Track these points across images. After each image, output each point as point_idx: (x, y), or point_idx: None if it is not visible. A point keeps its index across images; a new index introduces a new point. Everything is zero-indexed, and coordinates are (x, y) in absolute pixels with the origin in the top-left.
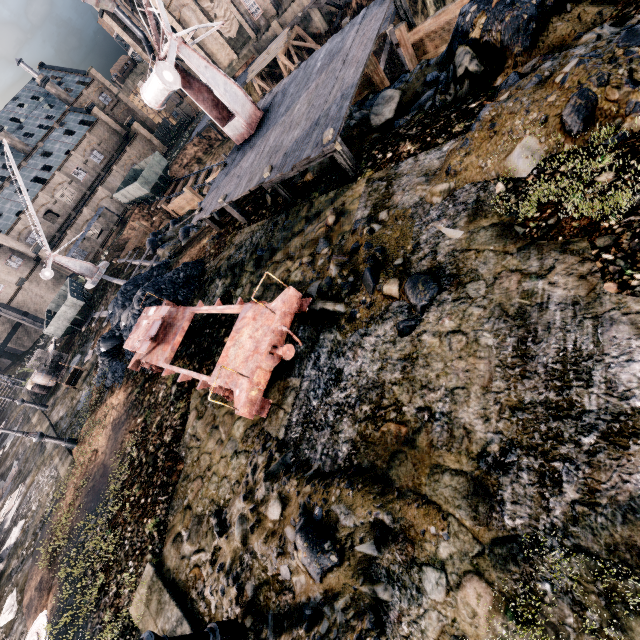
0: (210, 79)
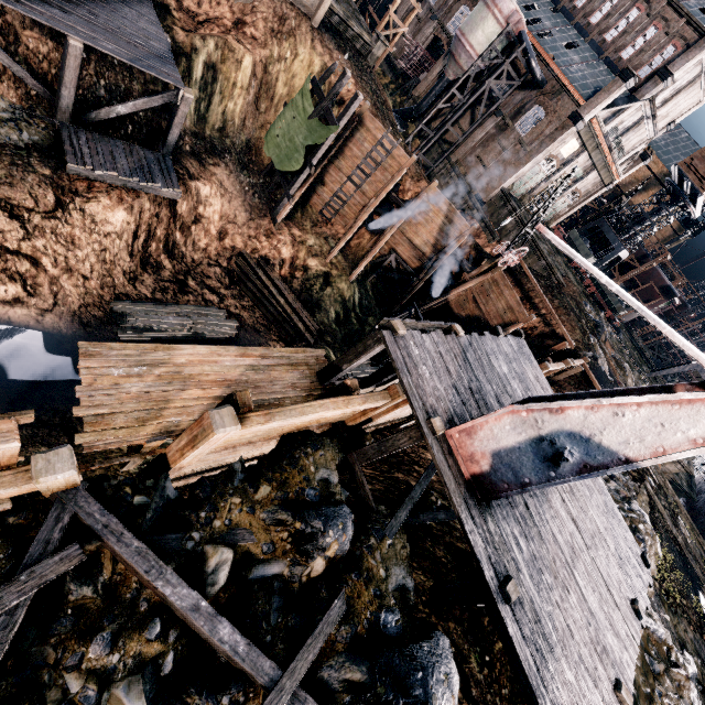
0: None
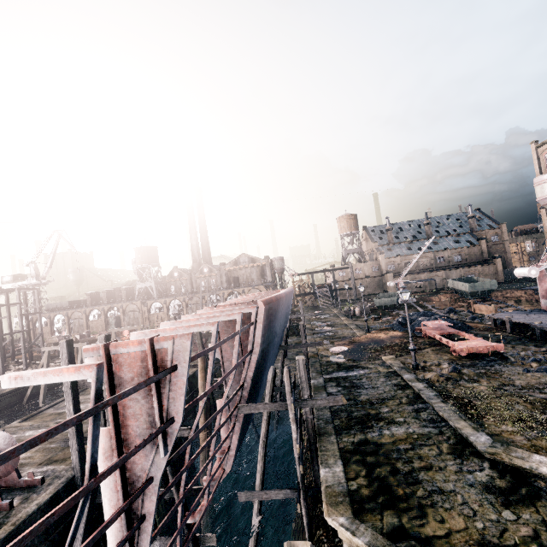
0: None
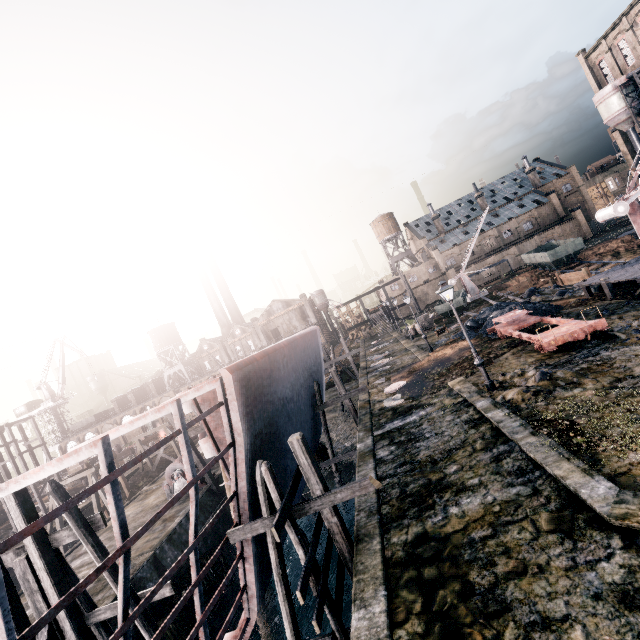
0: None
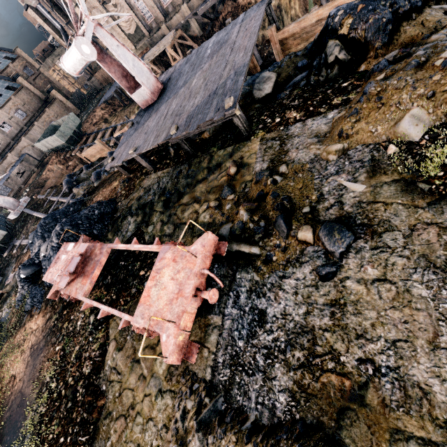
0: (121, 55)
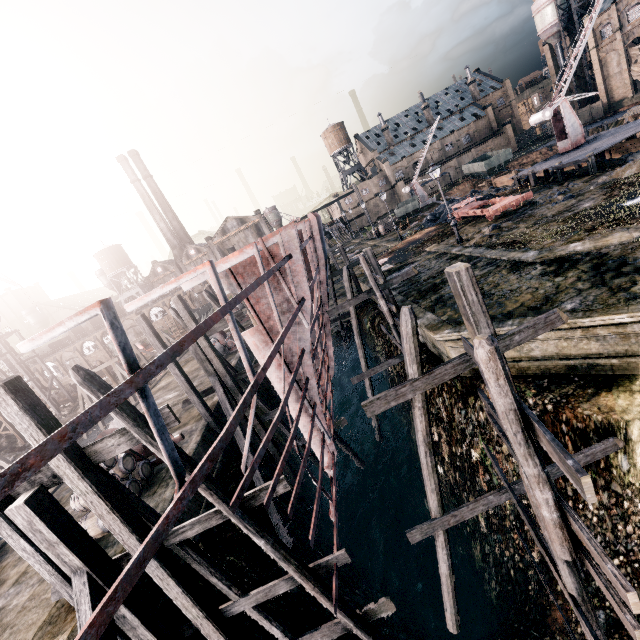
0: (567, 119)
